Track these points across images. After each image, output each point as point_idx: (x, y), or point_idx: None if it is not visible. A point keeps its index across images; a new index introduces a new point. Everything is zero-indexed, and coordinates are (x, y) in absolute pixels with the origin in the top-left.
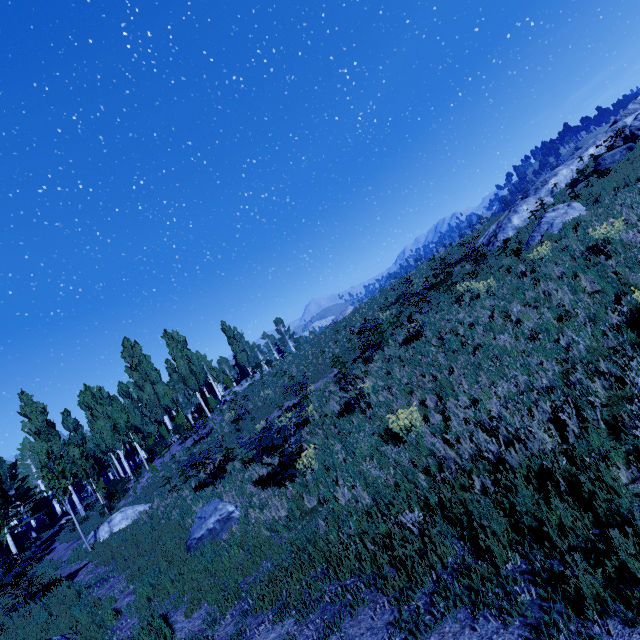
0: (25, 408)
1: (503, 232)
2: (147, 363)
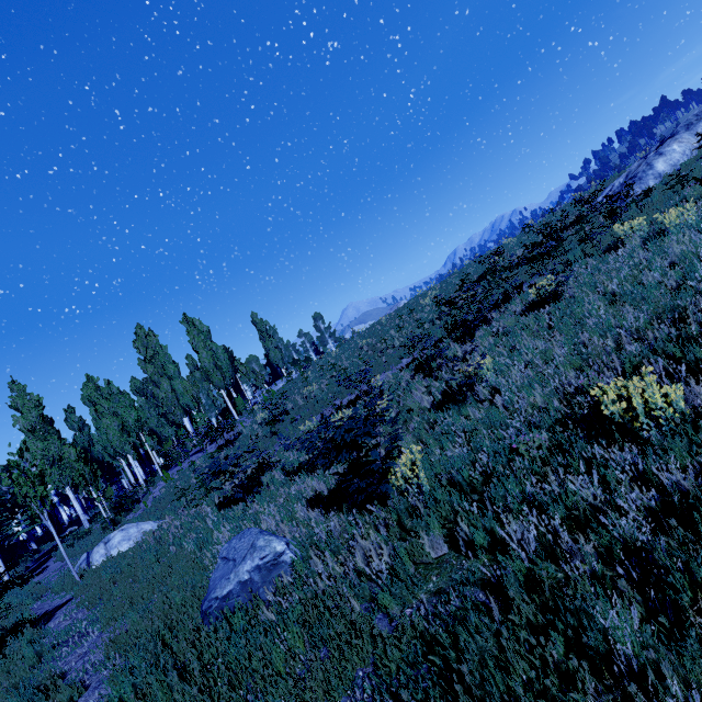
0: (16, 400)
1: (640, 182)
2: (163, 354)
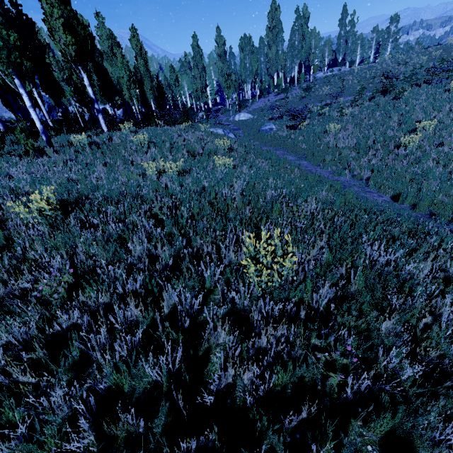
0: (217, 38)
1: None
2: (278, 30)
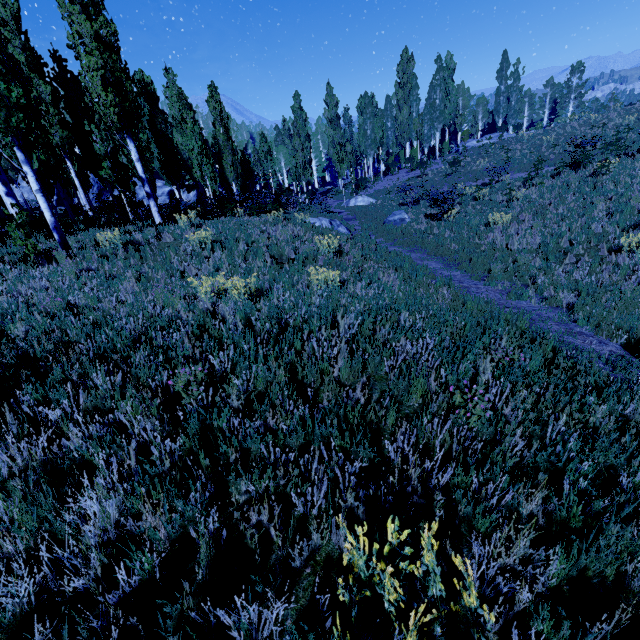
0: (327, 98)
1: None
2: (412, 86)
